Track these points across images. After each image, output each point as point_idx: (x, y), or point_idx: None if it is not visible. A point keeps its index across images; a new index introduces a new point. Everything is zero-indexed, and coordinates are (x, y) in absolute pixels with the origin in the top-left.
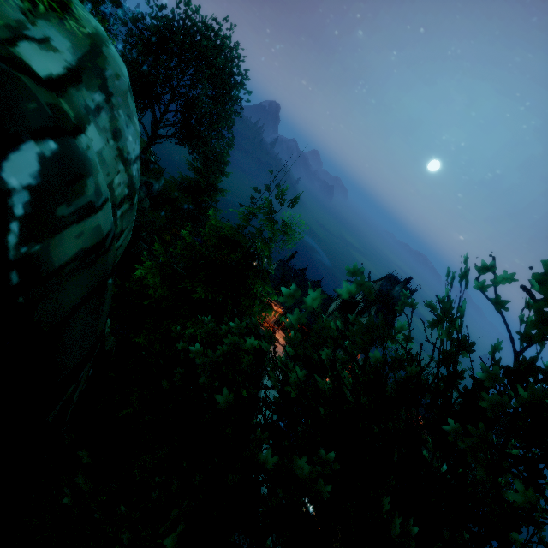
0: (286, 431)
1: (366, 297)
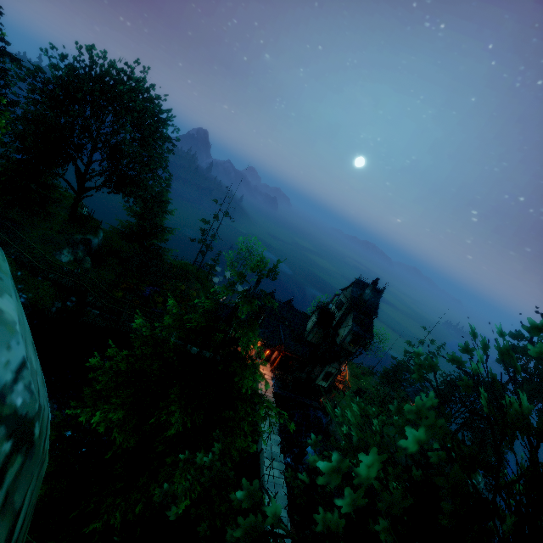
0: (294, 467)
1: (340, 307)
